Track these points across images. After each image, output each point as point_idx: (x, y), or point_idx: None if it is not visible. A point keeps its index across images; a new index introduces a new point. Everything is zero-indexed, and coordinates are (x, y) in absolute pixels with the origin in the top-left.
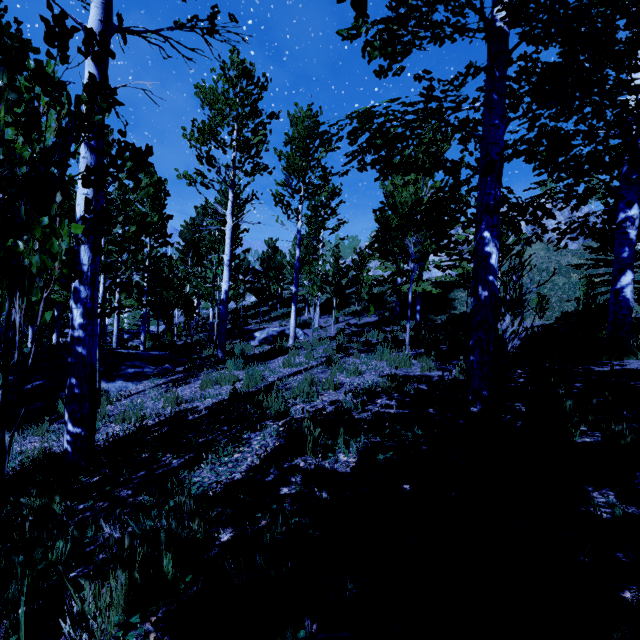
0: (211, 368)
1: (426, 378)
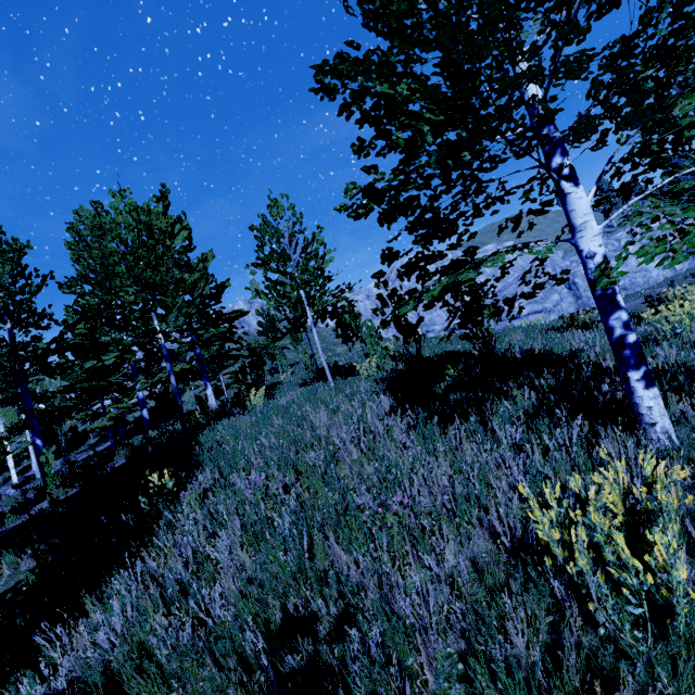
0: None
1: None
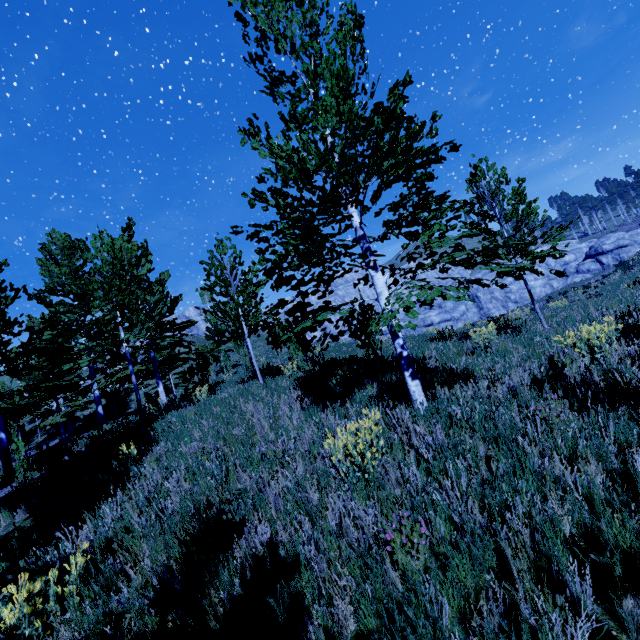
0: None
1: None
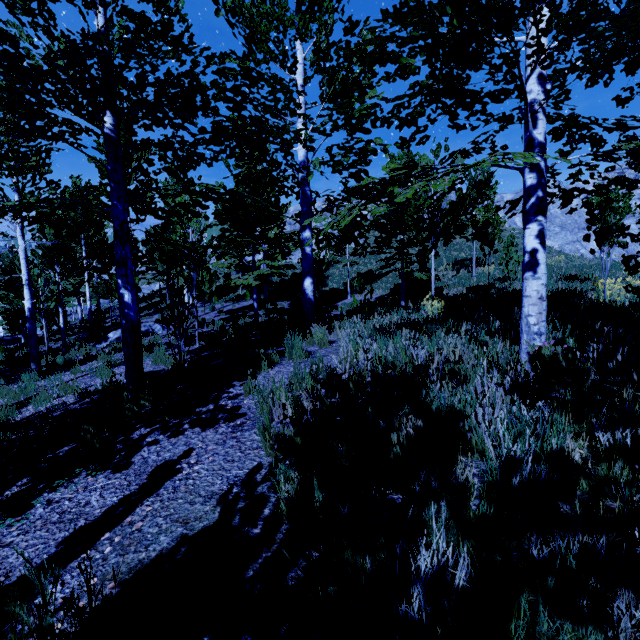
0: (15, 382)
1: (157, 373)
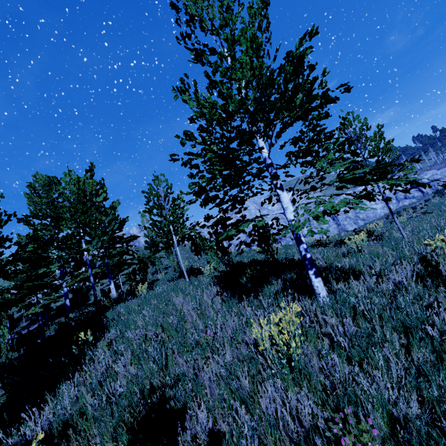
0: None
1: None
